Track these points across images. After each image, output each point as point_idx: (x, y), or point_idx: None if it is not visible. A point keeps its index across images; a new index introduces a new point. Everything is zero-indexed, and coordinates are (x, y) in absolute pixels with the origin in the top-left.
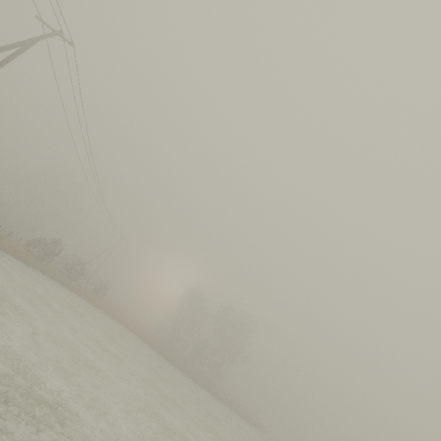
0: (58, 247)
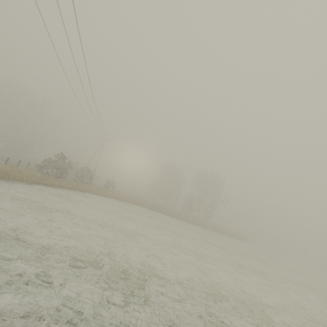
0: (68, 163)
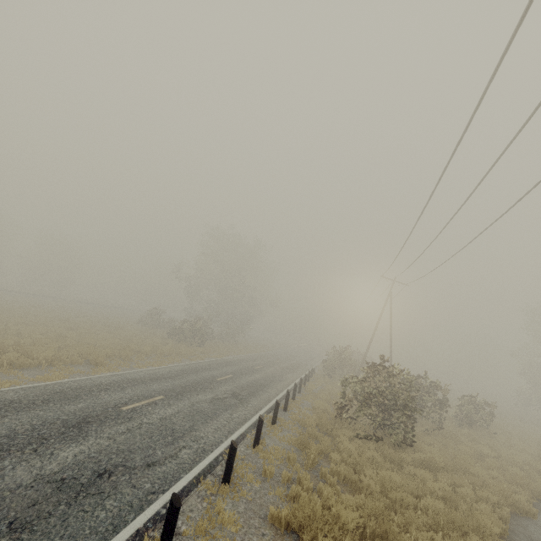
0: (409, 387)
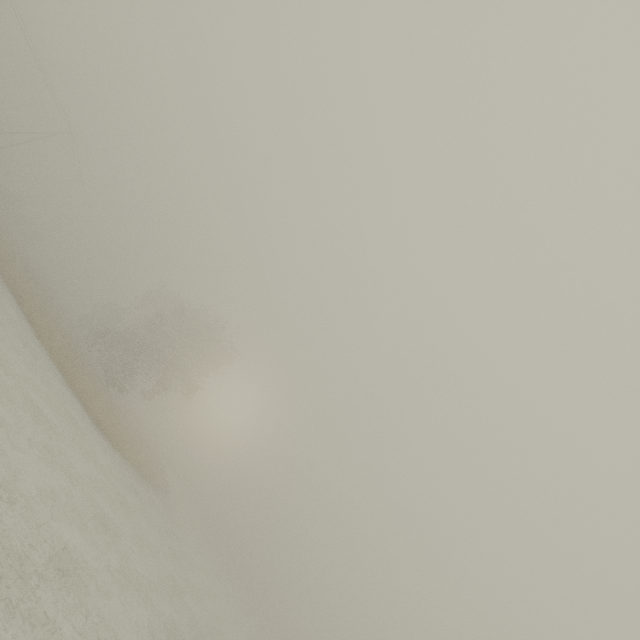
0: None
